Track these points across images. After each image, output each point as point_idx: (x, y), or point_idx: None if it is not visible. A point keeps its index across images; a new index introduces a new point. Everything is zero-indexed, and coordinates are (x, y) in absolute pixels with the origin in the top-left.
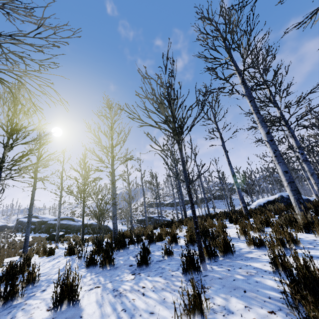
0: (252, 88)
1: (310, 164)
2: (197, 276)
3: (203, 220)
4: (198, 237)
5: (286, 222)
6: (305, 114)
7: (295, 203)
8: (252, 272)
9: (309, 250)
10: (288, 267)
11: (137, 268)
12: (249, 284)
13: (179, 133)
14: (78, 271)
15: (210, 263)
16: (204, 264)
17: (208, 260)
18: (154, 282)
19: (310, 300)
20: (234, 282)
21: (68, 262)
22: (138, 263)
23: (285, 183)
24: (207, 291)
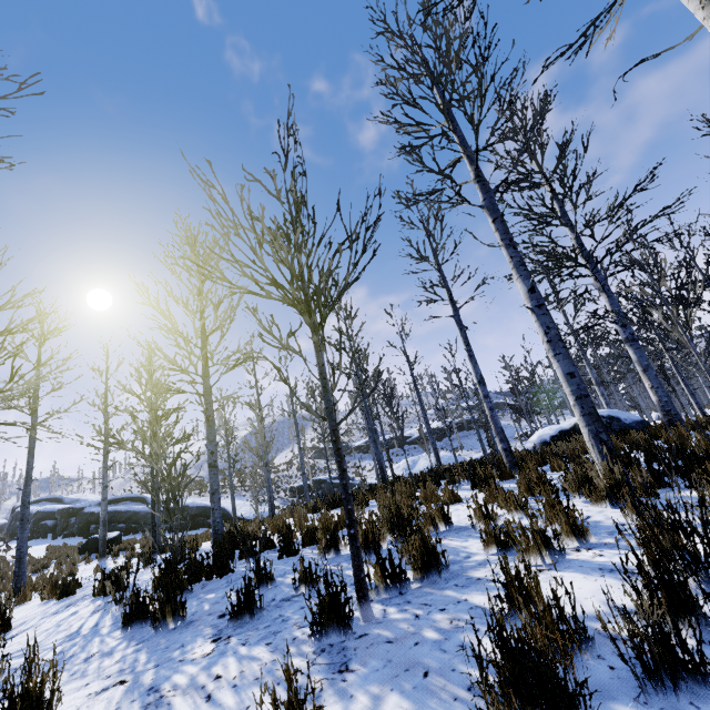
0: (516, 186)
1: (641, 347)
2: (344, 638)
3: (396, 493)
4: (353, 545)
5: (578, 482)
6: (625, 241)
7: (591, 441)
8: (463, 621)
9: (604, 551)
10: (498, 621)
11: (229, 623)
12: (442, 654)
13: (325, 305)
14: (105, 637)
15: (386, 601)
16: (365, 608)
17: (386, 592)
18: (247, 661)
19: (515, 706)
20: (414, 649)
21: (93, 615)
22: (233, 611)
23: (571, 400)
24: (347, 680)
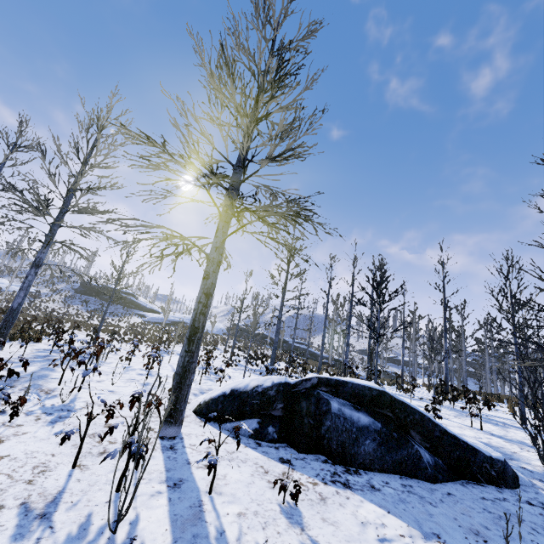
0: None
1: None
2: None
3: None
4: None
5: None
6: None
7: None
8: None
9: None
10: None
11: None
12: None
13: None
14: None
15: None
16: None
17: None
18: None
19: None
20: None
21: None
22: None
23: None
24: None
